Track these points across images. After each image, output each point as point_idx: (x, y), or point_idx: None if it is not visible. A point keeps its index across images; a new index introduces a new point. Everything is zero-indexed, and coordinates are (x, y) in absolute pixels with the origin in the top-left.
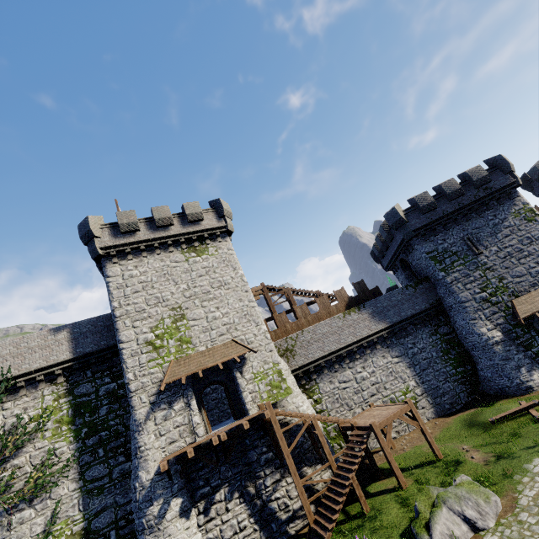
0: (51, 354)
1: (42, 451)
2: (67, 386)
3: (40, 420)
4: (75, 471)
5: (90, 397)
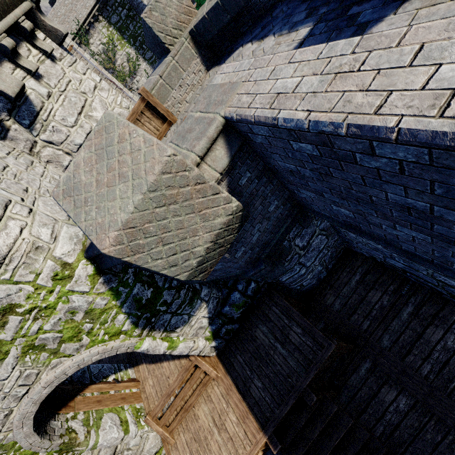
0: (85, 4)
1: (123, 56)
2: (106, 21)
3: (111, 43)
4: (141, 58)
5: (120, 22)
